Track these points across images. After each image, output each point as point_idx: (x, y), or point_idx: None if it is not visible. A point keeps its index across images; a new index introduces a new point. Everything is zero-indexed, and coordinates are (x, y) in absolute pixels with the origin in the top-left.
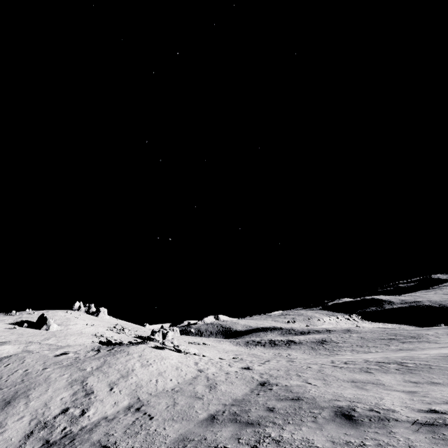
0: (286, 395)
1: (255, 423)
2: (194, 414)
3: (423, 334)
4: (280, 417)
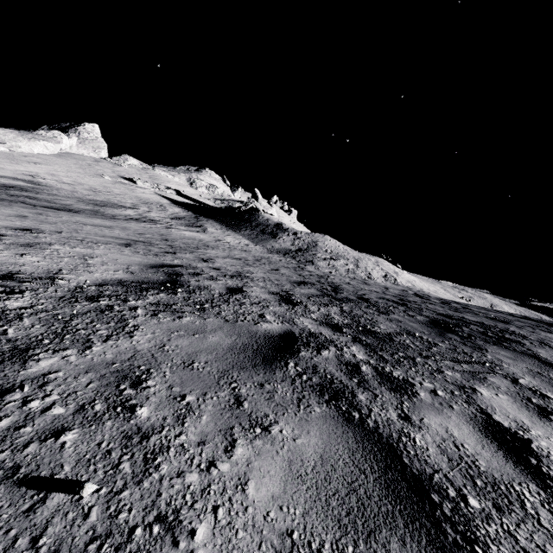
0: None
1: None
2: None
3: None
4: None
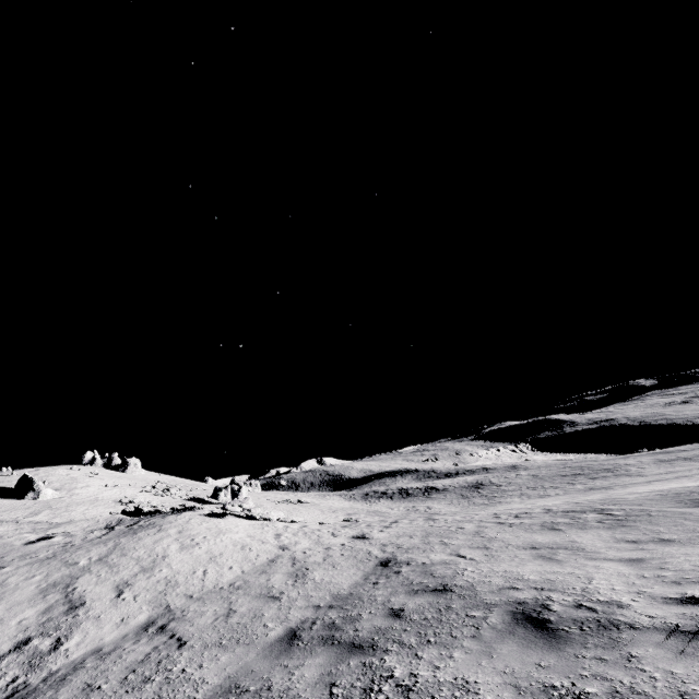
0: (424, 583)
1: (366, 646)
2: (261, 630)
3: (621, 465)
4: (412, 630)
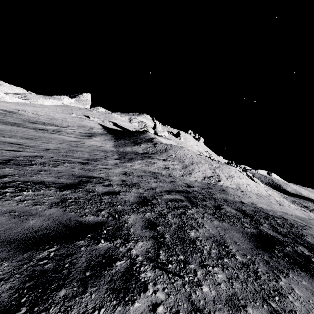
0: None
1: None
2: (274, 207)
3: None
4: None
